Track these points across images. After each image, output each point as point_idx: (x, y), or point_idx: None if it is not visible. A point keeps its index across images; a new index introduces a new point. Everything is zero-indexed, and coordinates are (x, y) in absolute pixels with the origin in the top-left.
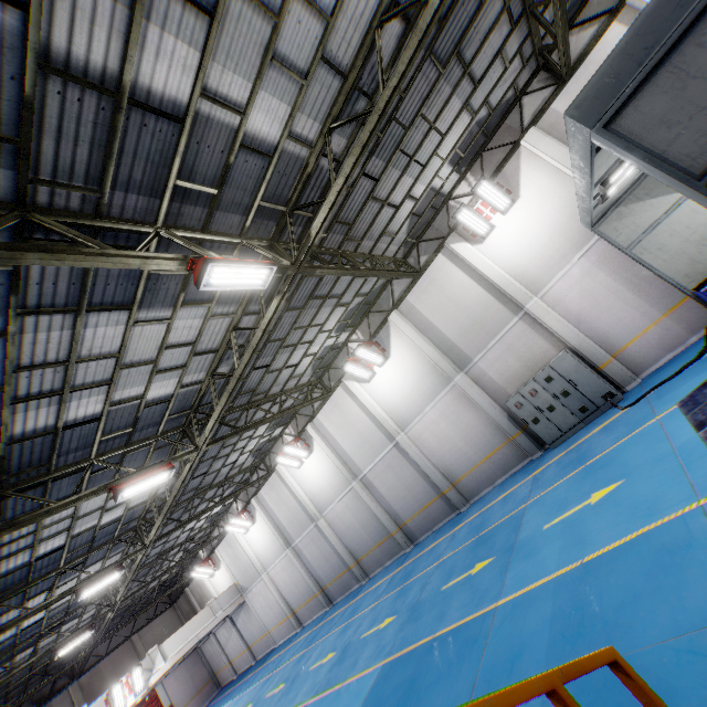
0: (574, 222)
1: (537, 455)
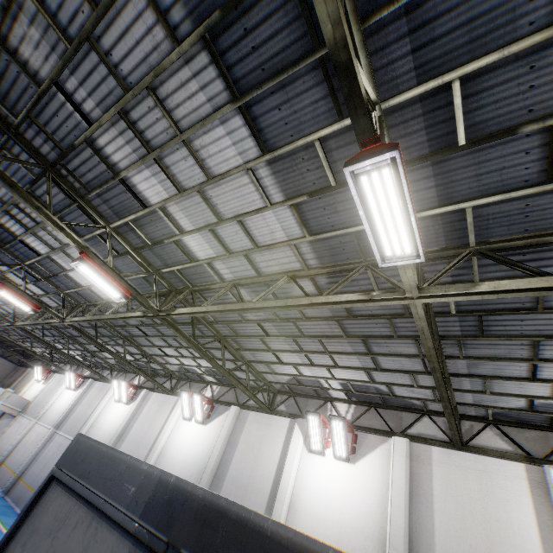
0: (355, 538)
1: None
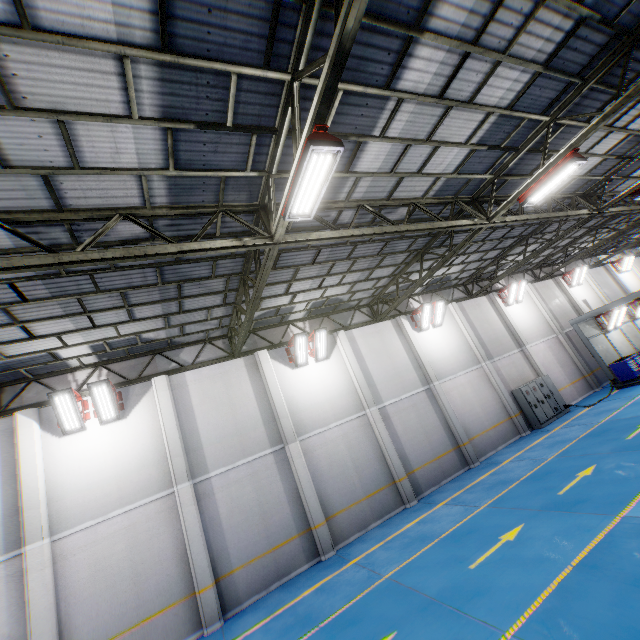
0: (541, 327)
1: (528, 433)
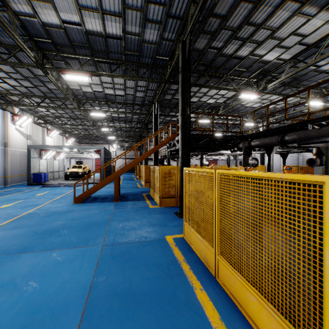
0: None
1: None
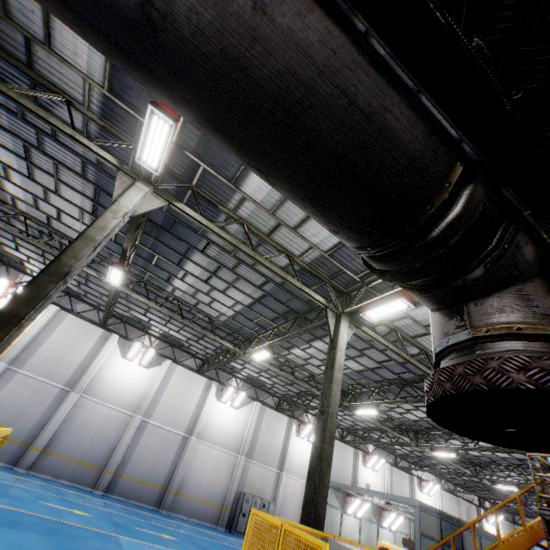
0: None
1: (222, 528)
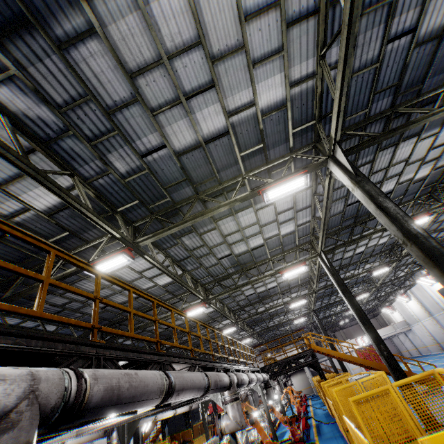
0: None
1: None
